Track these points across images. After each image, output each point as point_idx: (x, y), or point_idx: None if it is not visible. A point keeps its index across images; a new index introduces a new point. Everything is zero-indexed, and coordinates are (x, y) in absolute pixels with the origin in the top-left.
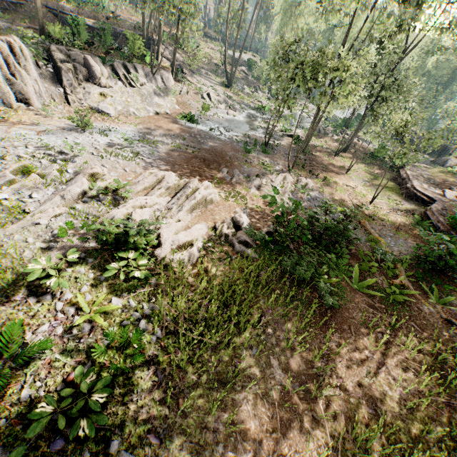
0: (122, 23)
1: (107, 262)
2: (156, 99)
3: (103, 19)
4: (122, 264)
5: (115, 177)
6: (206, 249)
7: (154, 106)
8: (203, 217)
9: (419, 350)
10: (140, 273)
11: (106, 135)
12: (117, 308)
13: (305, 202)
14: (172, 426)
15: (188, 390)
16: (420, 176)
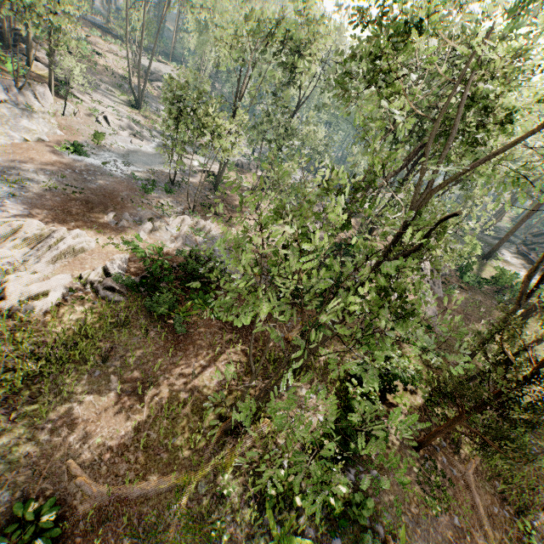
0: None
1: None
2: (25, 122)
3: None
4: None
5: None
6: (65, 298)
7: (22, 131)
8: (70, 267)
9: (246, 354)
10: None
11: None
12: None
13: (199, 244)
14: (3, 432)
15: (23, 407)
16: None
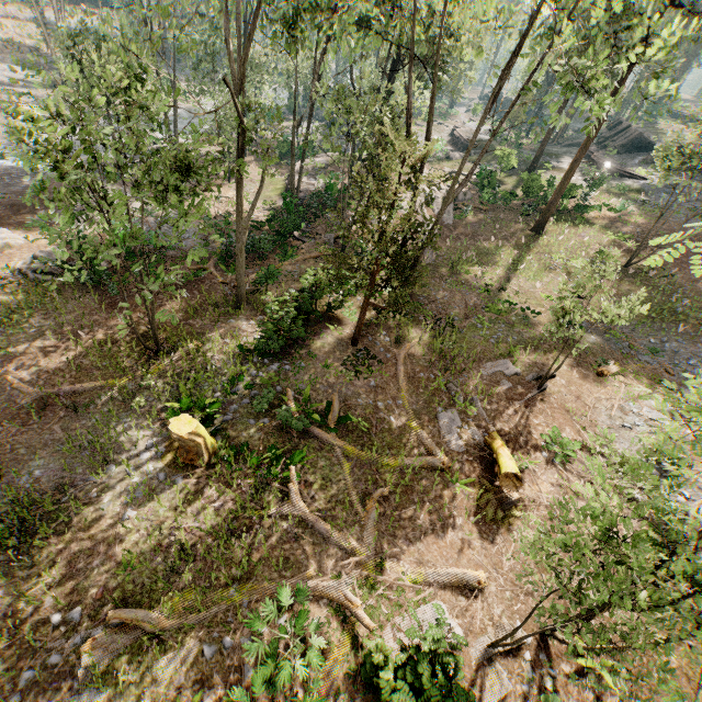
0: None
1: None
2: None
3: None
4: None
5: None
6: None
7: None
8: None
9: (189, 304)
10: None
11: None
12: None
13: (150, 225)
14: None
15: None
16: (311, 168)
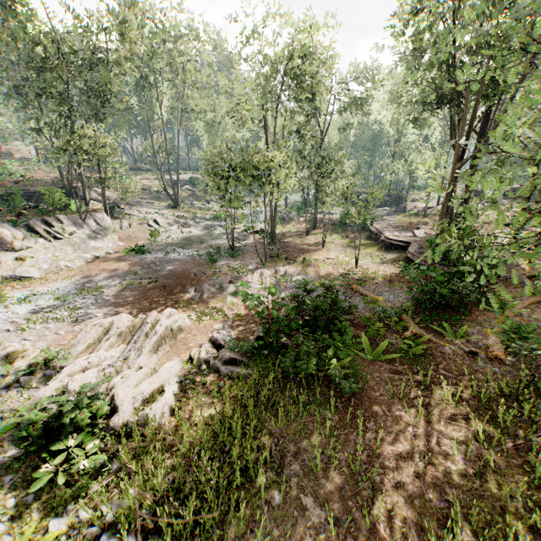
0: (36, 182)
1: (38, 469)
2: (93, 243)
3: (12, 184)
4: (58, 461)
5: (43, 347)
6: (184, 389)
7: (92, 251)
8: (174, 351)
9: (461, 398)
10: (87, 462)
11: (28, 302)
12: (57, 534)
13: (291, 290)
14: None
15: None
16: (389, 226)
